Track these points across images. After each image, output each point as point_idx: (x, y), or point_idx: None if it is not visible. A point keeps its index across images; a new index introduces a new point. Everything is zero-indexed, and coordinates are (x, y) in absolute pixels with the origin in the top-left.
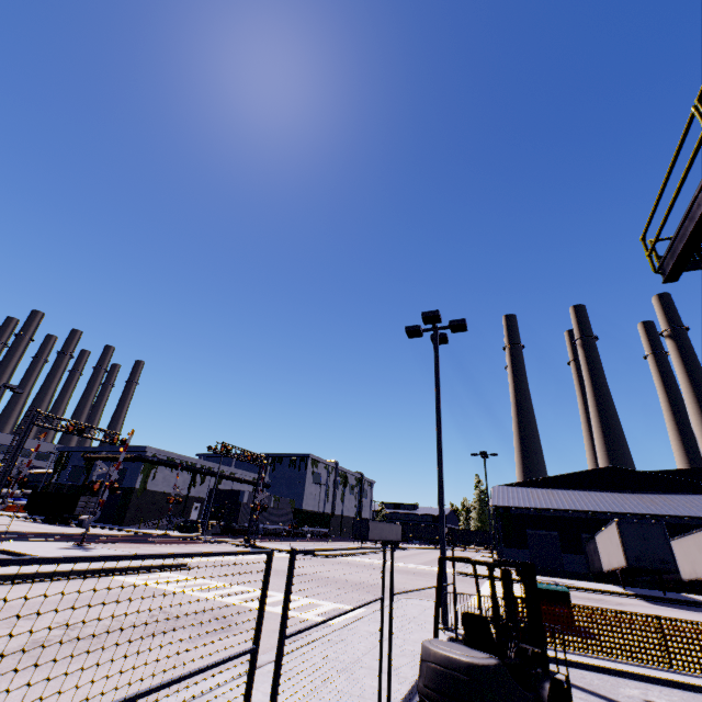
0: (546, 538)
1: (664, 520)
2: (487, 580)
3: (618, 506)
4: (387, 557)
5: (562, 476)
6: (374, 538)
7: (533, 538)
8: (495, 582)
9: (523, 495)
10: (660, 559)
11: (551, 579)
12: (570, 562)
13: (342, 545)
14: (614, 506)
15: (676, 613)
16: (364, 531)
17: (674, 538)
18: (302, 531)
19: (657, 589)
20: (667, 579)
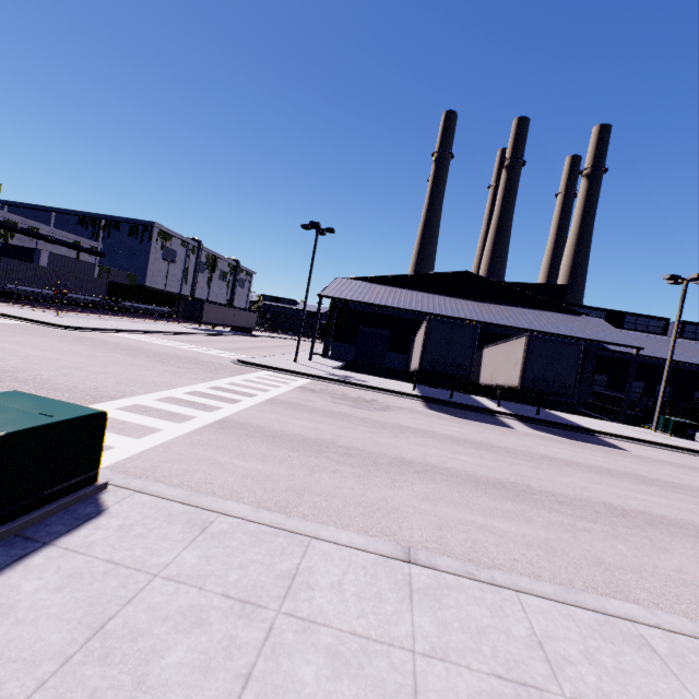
0: (377, 336)
1: (493, 330)
2: (262, 371)
3: (453, 310)
4: (196, 340)
5: (414, 276)
6: (212, 321)
7: (365, 335)
8: (265, 375)
9: (364, 290)
10: (457, 365)
11: (348, 375)
12: (392, 360)
13: (179, 326)
14: (450, 310)
15: (439, 423)
16: (198, 313)
17: (489, 345)
18: (126, 306)
19: (459, 388)
20: (469, 382)
